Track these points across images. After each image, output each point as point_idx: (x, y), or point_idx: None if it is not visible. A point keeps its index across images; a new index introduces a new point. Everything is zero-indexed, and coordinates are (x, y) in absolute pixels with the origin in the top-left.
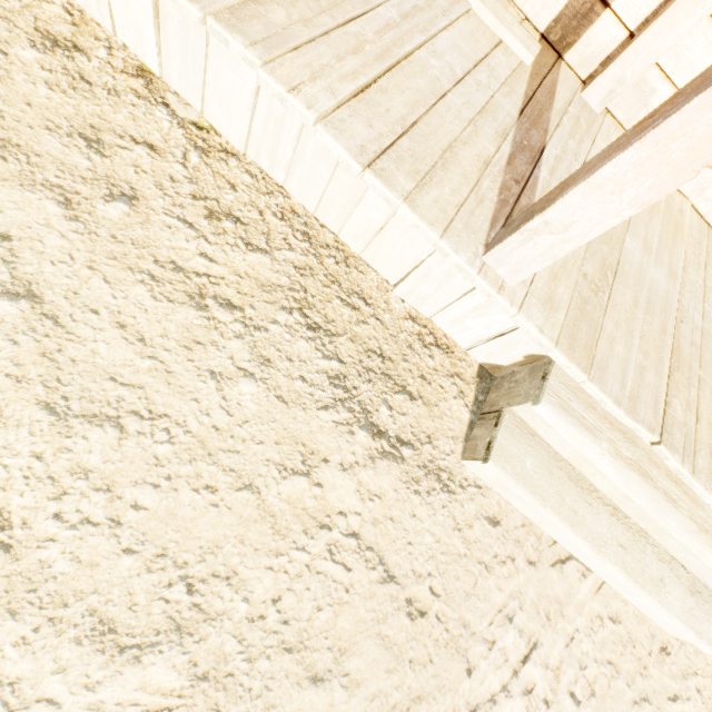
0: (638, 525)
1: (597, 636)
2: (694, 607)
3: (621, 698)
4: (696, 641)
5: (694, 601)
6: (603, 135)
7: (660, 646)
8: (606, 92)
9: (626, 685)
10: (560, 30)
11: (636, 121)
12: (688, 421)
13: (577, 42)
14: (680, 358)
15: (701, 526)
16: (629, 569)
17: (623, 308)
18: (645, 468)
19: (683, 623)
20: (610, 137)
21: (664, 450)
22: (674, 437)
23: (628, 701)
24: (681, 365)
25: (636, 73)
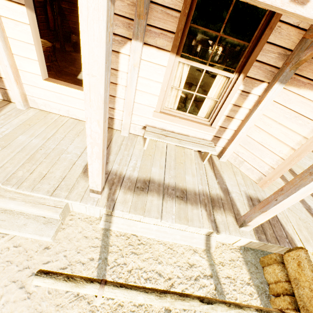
0: (19, 211)
1: (3, 254)
2: (44, 228)
3: (11, 271)
4: (40, 238)
5: (45, 225)
6: (25, 114)
7: (45, 247)
8: (21, 105)
9: (16, 266)
10: (5, 97)
11: (40, 107)
12: (25, 175)
13: (11, 98)
14: (32, 159)
15: (28, 202)
16: (3, 226)
17: (3, 155)
18: (1, 194)
19: (32, 234)
20: (29, 114)
21: (2, 186)
22: (12, 181)
23: (15, 271)
24: (32, 161)
25: (20, 99)
